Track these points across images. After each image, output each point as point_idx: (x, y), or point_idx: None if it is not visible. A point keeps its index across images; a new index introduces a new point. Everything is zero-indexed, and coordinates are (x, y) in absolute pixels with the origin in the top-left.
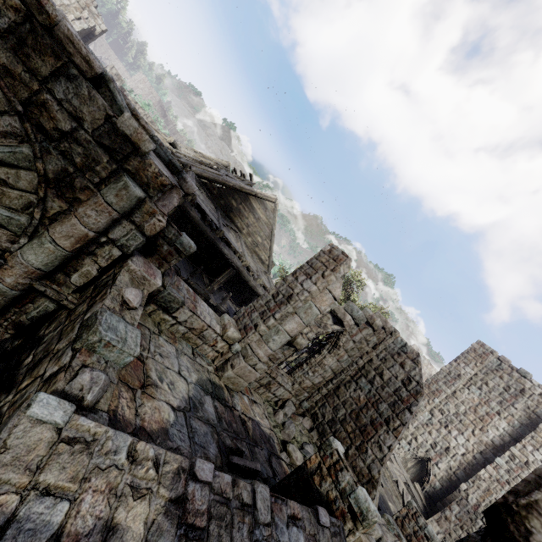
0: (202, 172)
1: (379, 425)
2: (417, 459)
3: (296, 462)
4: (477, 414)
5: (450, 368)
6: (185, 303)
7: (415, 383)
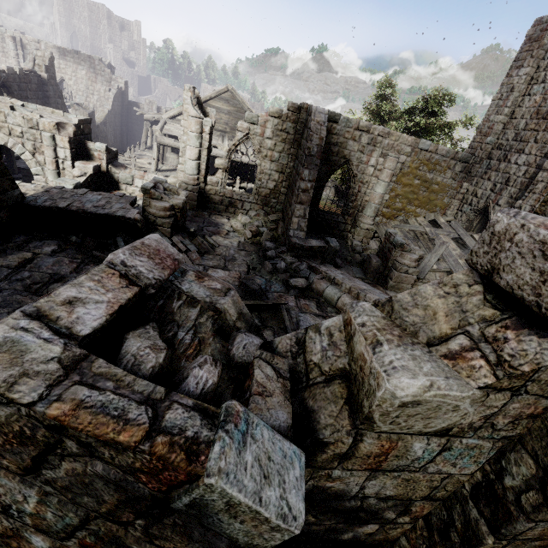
0: (169, 114)
1: (296, 181)
2: (482, 213)
3: (237, 229)
4: (539, 116)
5: (500, 91)
6: (135, 177)
7: (308, 131)
